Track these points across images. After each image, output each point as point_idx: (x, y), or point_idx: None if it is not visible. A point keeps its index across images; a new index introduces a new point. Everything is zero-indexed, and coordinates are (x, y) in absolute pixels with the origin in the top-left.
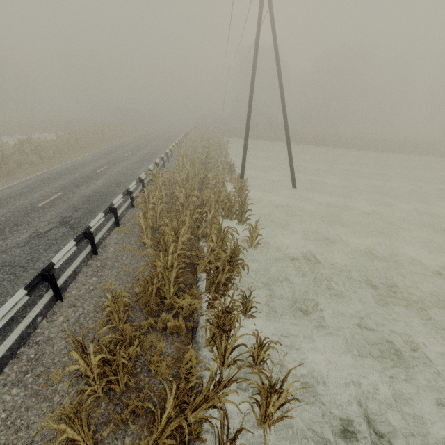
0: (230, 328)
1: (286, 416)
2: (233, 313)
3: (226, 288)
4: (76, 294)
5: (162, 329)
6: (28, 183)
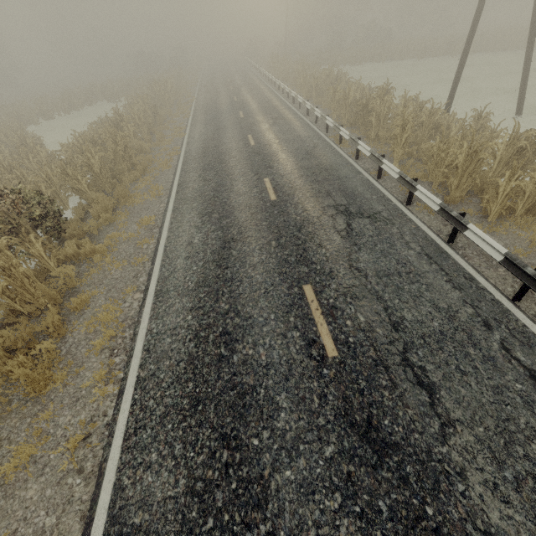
0: None
1: None
2: None
3: None
4: (517, 291)
5: None
6: (197, 176)
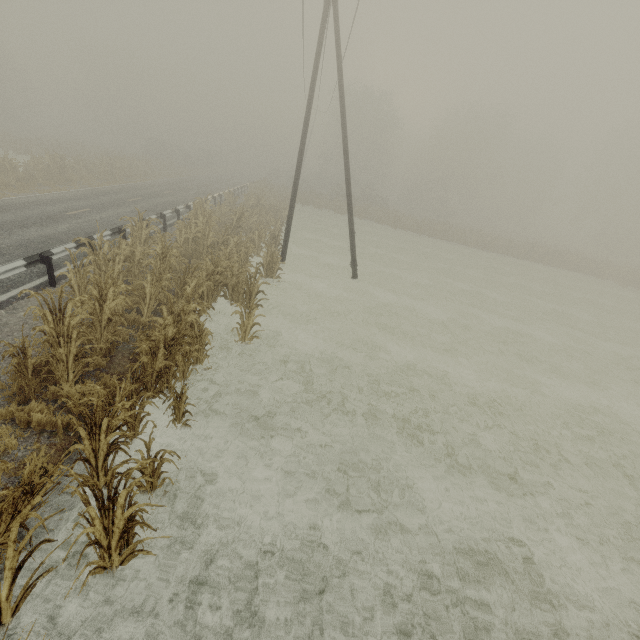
0: (95, 421)
1: (138, 551)
2: (147, 414)
3: (159, 383)
4: None
5: (26, 424)
6: None
